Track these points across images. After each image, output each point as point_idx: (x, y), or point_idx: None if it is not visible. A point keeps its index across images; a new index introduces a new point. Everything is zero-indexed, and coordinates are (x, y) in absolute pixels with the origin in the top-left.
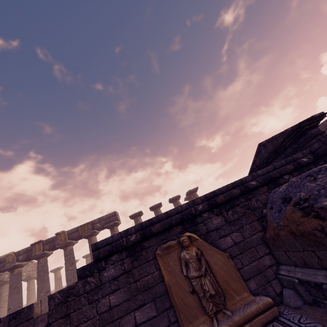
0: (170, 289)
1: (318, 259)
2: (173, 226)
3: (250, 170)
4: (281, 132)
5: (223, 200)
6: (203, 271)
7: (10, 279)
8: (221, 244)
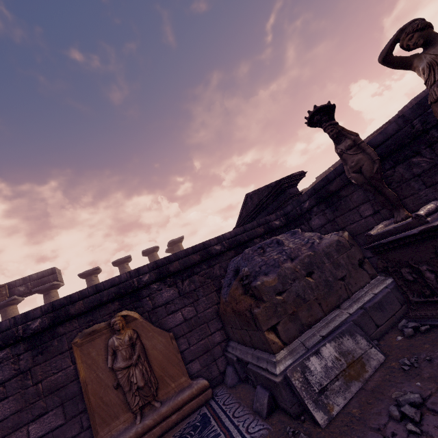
0: (87, 387)
1: (250, 338)
2: (105, 303)
3: (237, 223)
4: (266, 185)
5: (178, 268)
6: (134, 359)
7: None
8: (168, 322)
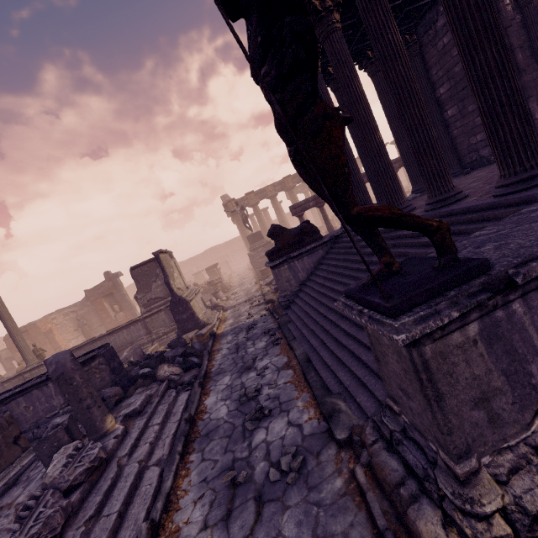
0: None
1: None
2: None
3: None
4: None
5: None
6: None
7: (274, 203)
8: None
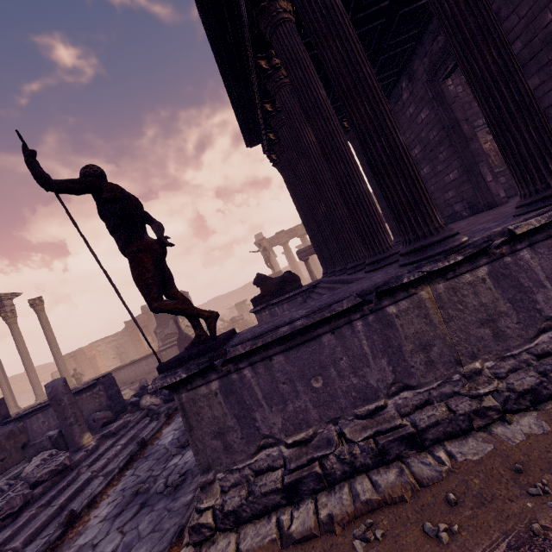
0: None
1: None
2: None
3: None
4: None
5: None
6: None
7: (304, 242)
8: None
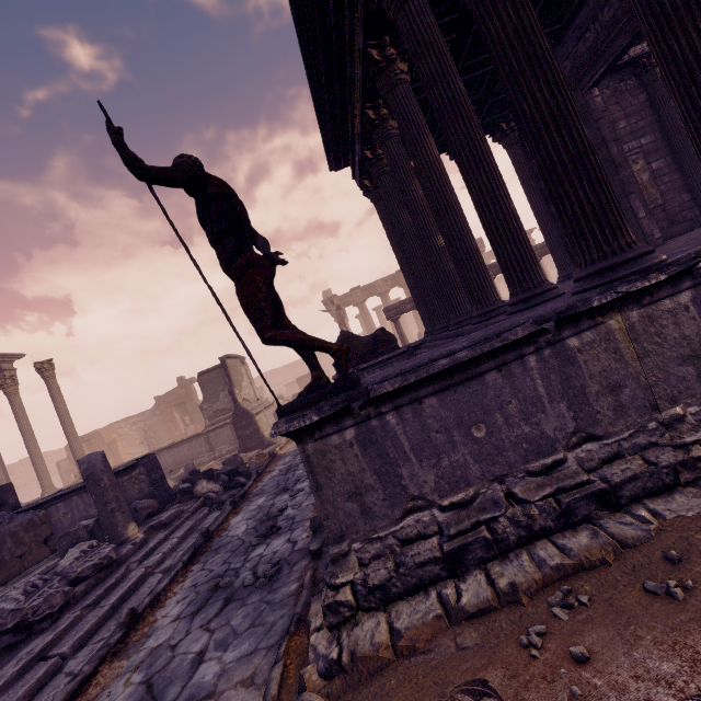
0: None
1: None
2: None
3: None
4: None
5: None
6: None
7: (385, 302)
8: None
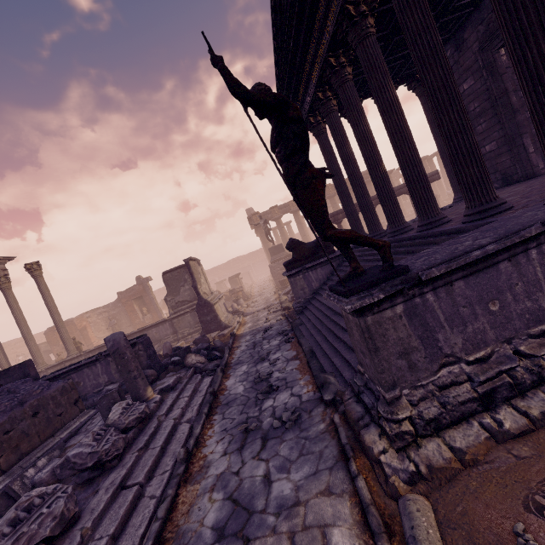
0: None
1: None
2: None
3: None
4: None
5: None
6: None
7: (297, 218)
8: None
